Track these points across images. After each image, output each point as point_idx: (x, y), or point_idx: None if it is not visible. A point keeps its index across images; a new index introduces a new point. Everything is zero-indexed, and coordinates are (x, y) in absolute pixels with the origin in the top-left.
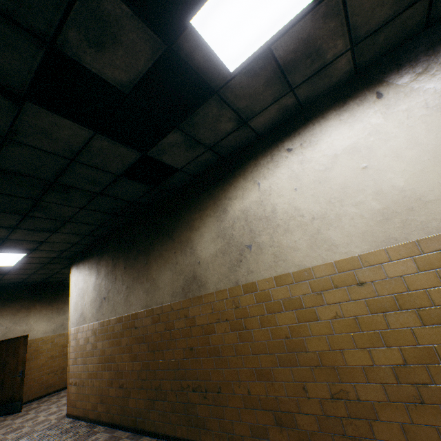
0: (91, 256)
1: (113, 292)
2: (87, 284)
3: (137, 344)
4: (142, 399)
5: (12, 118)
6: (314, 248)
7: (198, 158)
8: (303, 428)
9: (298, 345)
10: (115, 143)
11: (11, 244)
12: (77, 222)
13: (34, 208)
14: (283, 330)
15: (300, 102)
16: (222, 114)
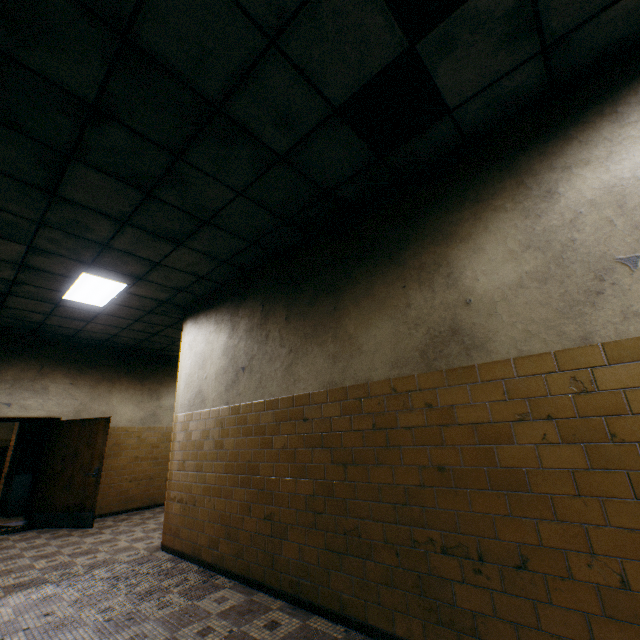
0: (222, 303)
1: (260, 359)
2: (211, 346)
3: (306, 448)
4: (314, 547)
5: None
6: None
7: (503, 79)
8: None
9: None
10: None
11: (111, 259)
12: (220, 227)
13: (165, 177)
14: None
15: None
16: None
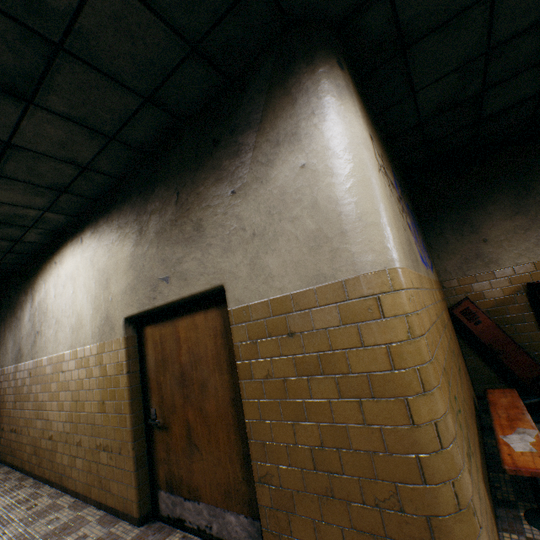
0: None
1: None
2: None
3: None
4: None
5: None
6: (55, 343)
7: (6, 256)
8: (41, 456)
9: (45, 406)
10: None
11: None
12: None
13: None
14: (42, 395)
15: (52, 230)
16: None
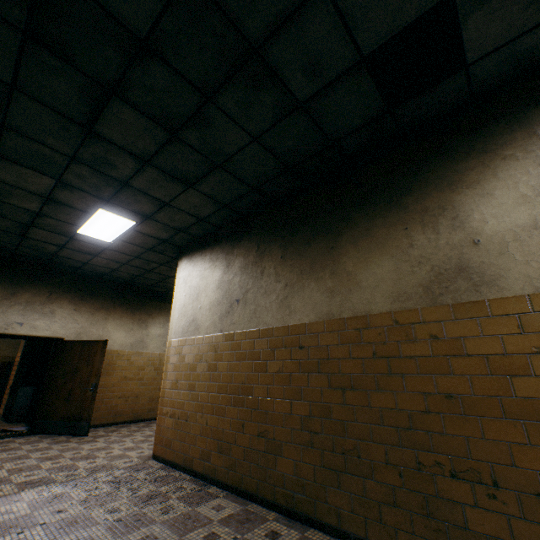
0: (217, 243)
1: (255, 292)
2: (205, 280)
3: (302, 373)
4: (309, 464)
5: None
6: None
7: (526, 35)
8: None
9: None
10: None
11: (126, 197)
12: (230, 171)
13: (192, 119)
14: None
15: None
16: None
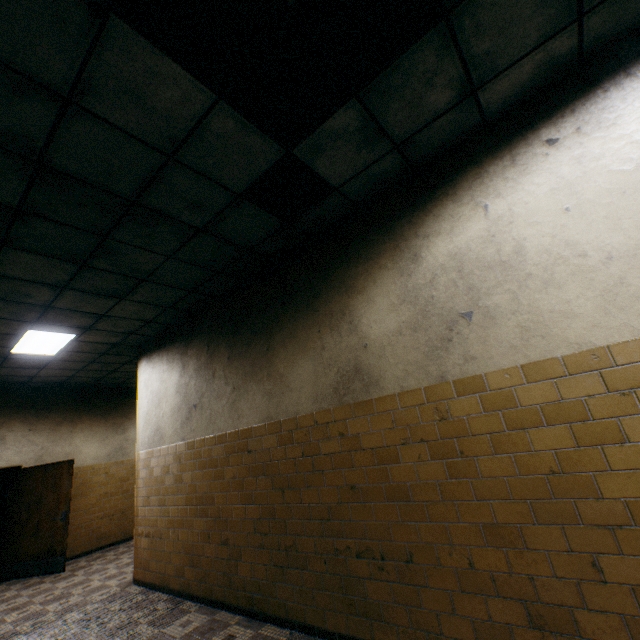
0: (172, 343)
1: (209, 396)
2: (165, 384)
3: (252, 477)
4: (263, 564)
5: (82, 54)
6: (612, 311)
7: (372, 166)
8: (593, 637)
9: (577, 486)
10: (246, 125)
11: (55, 316)
12: (158, 282)
13: (96, 252)
14: (544, 459)
15: (581, 49)
16: (441, 70)
